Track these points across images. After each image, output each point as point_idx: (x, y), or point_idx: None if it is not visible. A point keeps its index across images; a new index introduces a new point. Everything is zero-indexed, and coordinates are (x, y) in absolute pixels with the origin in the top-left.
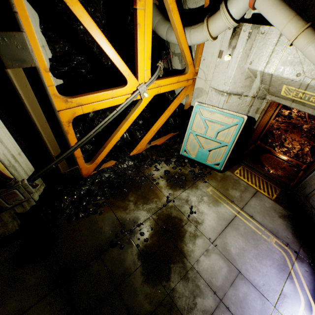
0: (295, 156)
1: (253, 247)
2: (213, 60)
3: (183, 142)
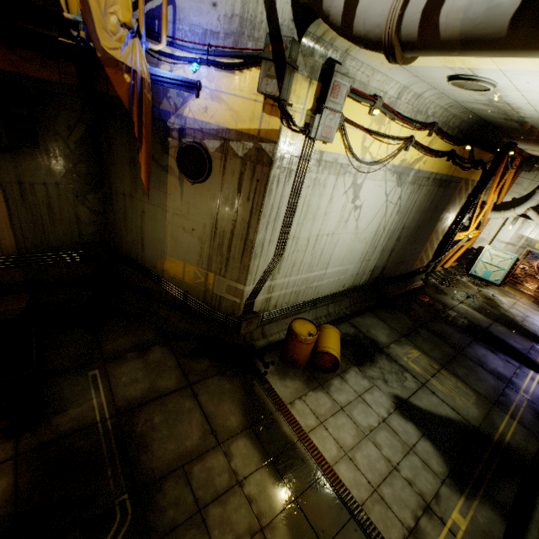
0: (536, 289)
1: (529, 312)
2: (496, 226)
3: (473, 266)
